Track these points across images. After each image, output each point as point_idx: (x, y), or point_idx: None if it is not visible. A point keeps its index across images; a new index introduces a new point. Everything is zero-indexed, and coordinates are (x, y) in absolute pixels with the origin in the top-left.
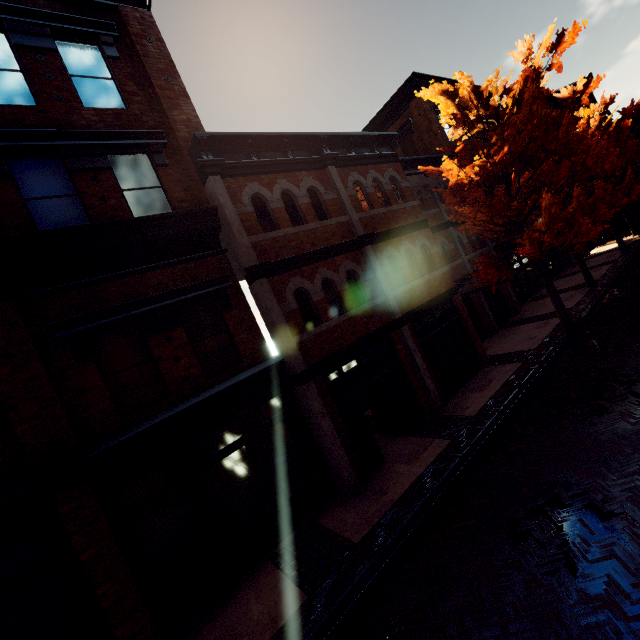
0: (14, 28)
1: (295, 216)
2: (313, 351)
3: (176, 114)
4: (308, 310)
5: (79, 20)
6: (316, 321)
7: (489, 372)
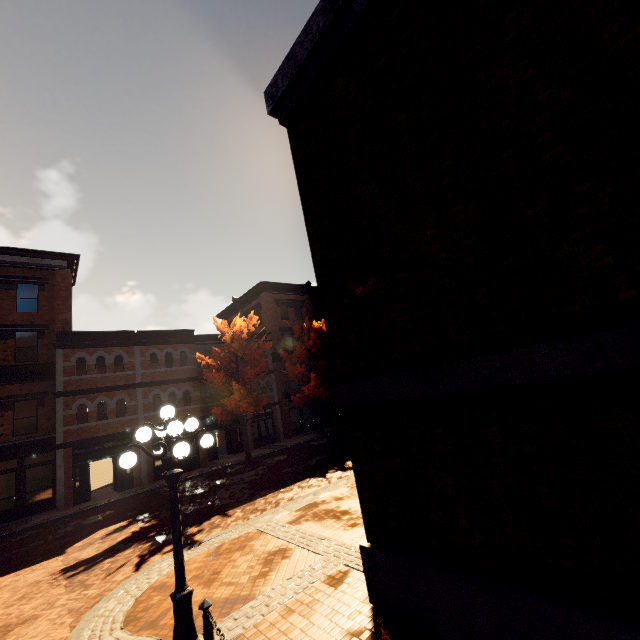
0: (1, 282)
1: (102, 368)
2: (74, 435)
3: (60, 316)
4: (84, 415)
5: (32, 277)
6: (86, 421)
7: (196, 470)
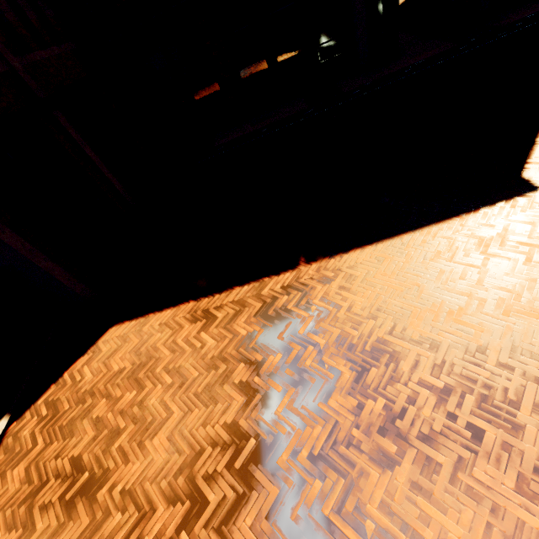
0: None
1: None
2: None
3: None
4: None
5: None
6: None
7: None
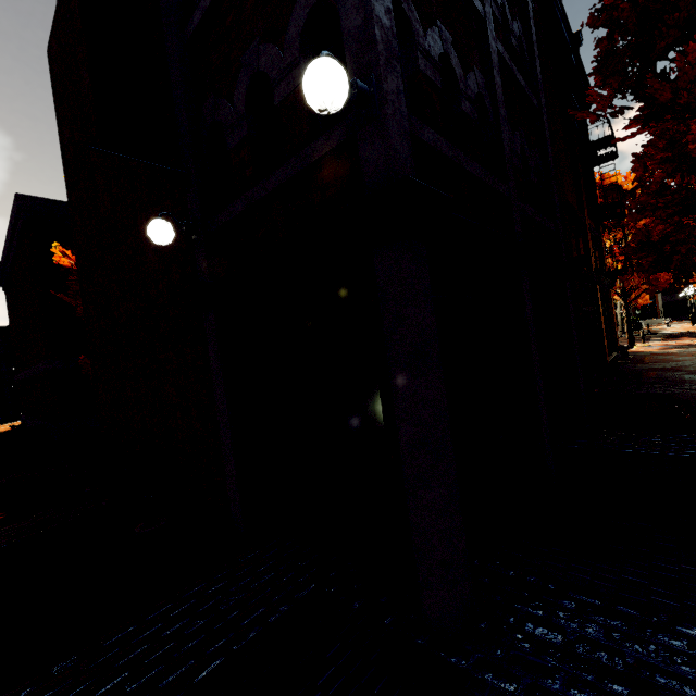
0: None
1: None
2: None
3: None
4: None
5: None
6: None
7: None
